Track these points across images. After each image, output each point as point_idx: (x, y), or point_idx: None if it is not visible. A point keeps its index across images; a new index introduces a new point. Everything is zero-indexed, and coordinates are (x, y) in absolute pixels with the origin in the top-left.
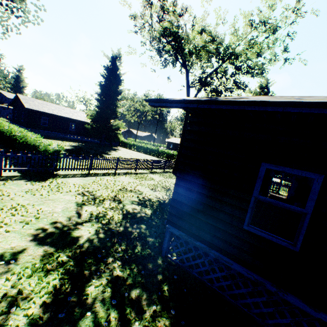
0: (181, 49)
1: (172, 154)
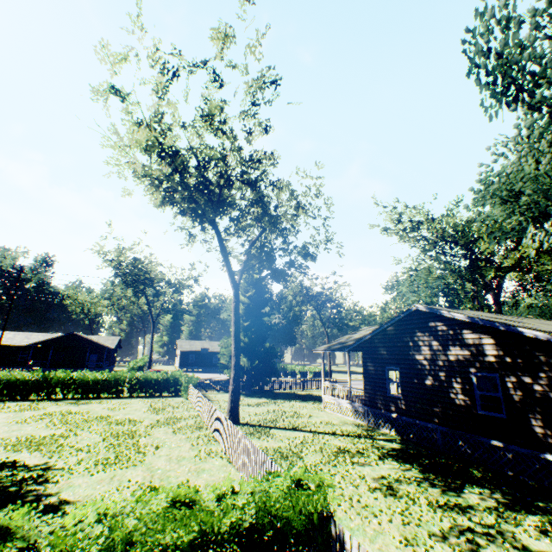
0: (211, 194)
1: (100, 380)
